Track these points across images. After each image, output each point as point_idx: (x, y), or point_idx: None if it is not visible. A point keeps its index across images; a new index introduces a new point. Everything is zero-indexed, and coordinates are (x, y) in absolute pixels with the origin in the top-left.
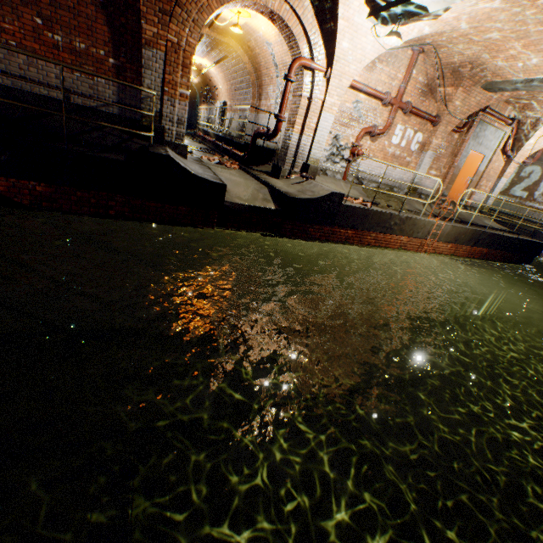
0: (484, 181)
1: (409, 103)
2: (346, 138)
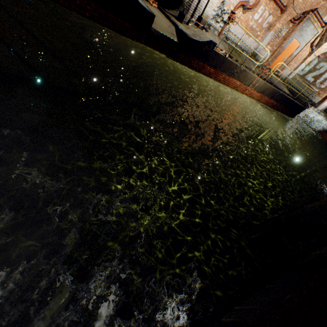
0: (293, 63)
1: None
2: (229, 5)
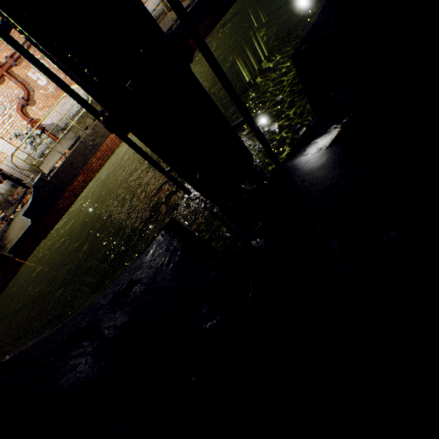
0: None
1: (6, 59)
2: (22, 127)
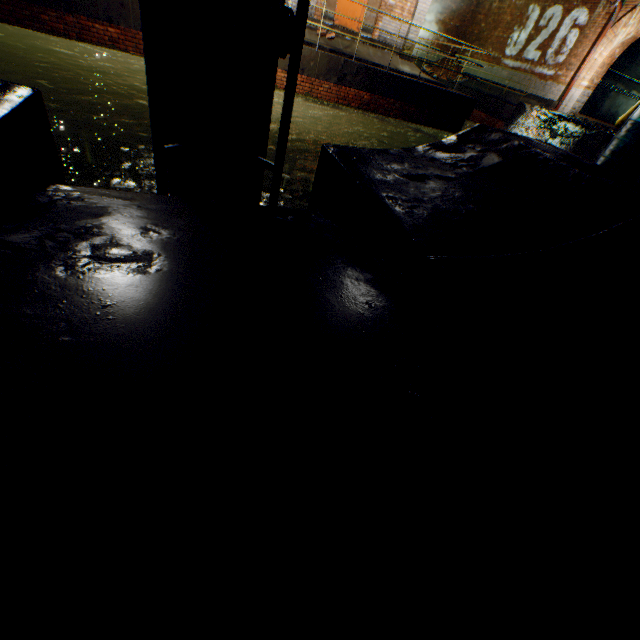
0: (398, 0)
1: None
2: None
